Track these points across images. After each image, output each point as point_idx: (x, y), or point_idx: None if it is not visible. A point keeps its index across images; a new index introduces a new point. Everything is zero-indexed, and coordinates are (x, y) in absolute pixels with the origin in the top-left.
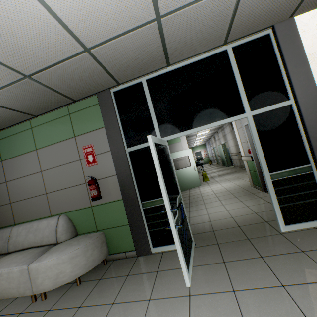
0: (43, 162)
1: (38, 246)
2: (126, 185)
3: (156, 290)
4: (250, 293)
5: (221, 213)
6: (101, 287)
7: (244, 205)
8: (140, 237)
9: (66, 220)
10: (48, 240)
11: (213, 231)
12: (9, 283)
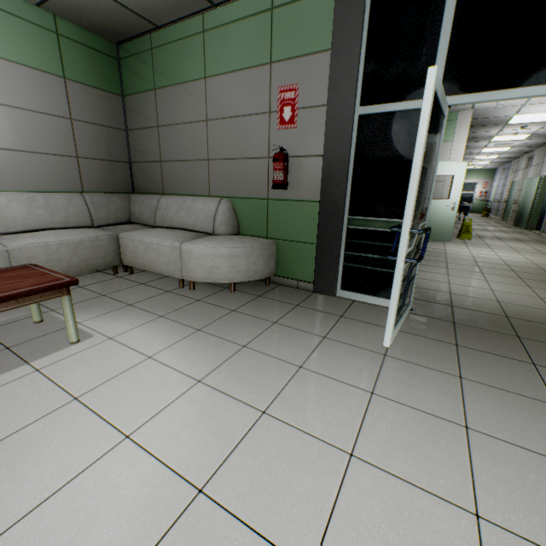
0: (212, 104)
1: (189, 231)
2: (332, 180)
3: (335, 333)
4: (488, 389)
5: (476, 289)
6: (260, 303)
7: (534, 295)
8: (327, 268)
9: (229, 208)
10: (202, 226)
11: (450, 306)
12: (158, 256)
